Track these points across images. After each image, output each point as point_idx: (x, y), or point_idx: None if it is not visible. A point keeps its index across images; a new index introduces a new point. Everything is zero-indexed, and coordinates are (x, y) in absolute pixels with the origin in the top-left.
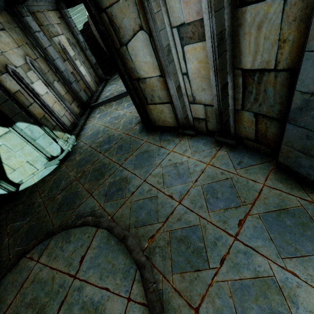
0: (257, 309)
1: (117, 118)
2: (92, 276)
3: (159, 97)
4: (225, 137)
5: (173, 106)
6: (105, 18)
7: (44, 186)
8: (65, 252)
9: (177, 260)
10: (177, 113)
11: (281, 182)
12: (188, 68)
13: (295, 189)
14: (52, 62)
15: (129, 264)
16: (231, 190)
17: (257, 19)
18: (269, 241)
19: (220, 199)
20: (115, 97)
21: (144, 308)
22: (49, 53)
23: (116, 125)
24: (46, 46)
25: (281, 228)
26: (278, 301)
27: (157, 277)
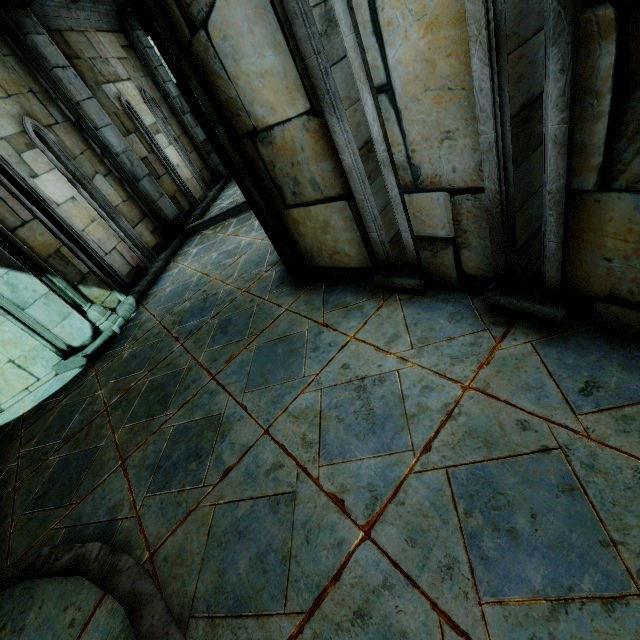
0: None
1: (233, 254)
2: None
3: (313, 184)
4: (524, 294)
5: (355, 207)
6: None
7: (37, 425)
8: None
9: None
10: (367, 227)
11: None
12: (392, 63)
13: None
14: (93, 133)
15: None
16: (570, 506)
17: None
18: None
19: (525, 542)
20: (236, 208)
21: None
22: (86, 113)
23: (227, 271)
24: (80, 98)
25: None
26: None
27: None
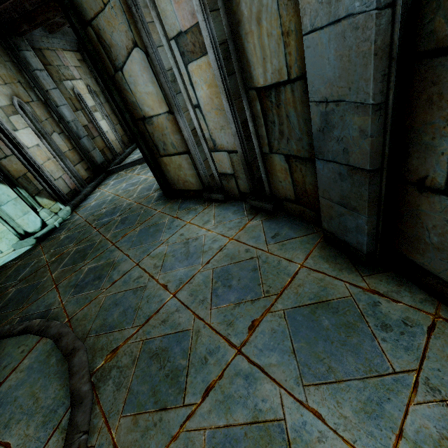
0: None
1: (135, 185)
2: None
3: (173, 145)
4: (260, 199)
5: (192, 158)
6: (92, 34)
7: (0, 276)
8: None
9: (138, 390)
10: (198, 168)
11: (328, 260)
12: (199, 97)
13: (345, 270)
14: (55, 108)
15: (61, 398)
16: (253, 275)
17: (254, 9)
18: (289, 355)
19: (233, 288)
20: (141, 159)
21: None
22: (52, 97)
23: (130, 193)
24: (49, 88)
25: (313, 332)
26: None
27: (94, 423)
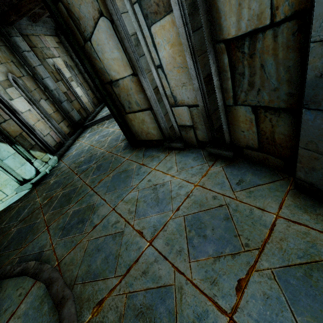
0: None
1: (105, 136)
2: None
3: (136, 103)
4: (219, 147)
5: (154, 113)
6: (63, 9)
7: (6, 216)
8: None
9: None
10: (159, 121)
11: (306, 211)
12: (161, 57)
13: None
14: (41, 80)
15: None
16: (226, 224)
17: None
18: None
19: (208, 239)
20: (108, 115)
21: None
22: (38, 71)
23: (102, 143)
24: (35, 65)
25: (317, 303)
26: None
27: None
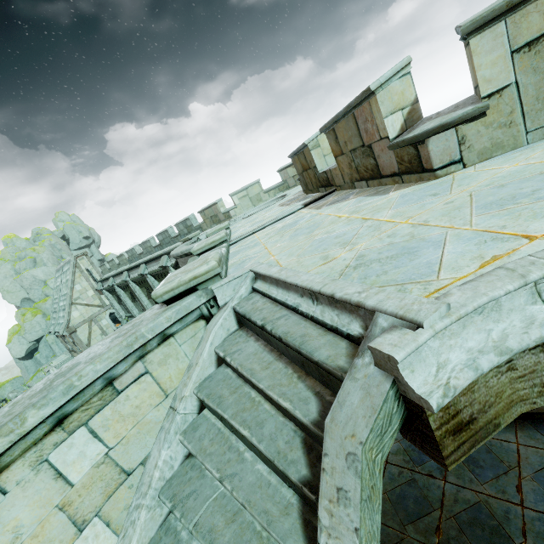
0: None
1: None
2: None
3: None
4: None
5: None
6: None
7: None
8: None
9: None
10: None
11: None
12: None
13: None
14: None
15: None
16: None
17: None
18: None
19: None
20: None
21: None
22: None
23: None
24: None
25: None
26: None
27: None
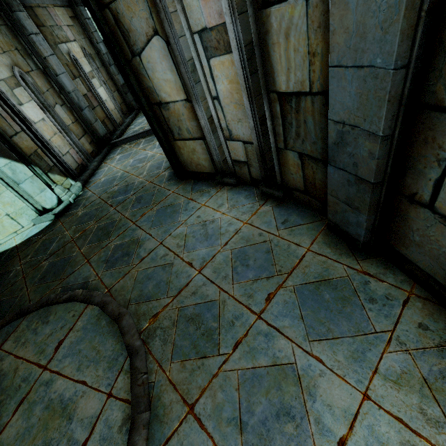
0: (266, 404)
1: (143, 161)
2: (68, 367)
3: (188, 131)
4: (271, 187)
5: (207, 144)
6: (110, 17)
7: (28, 249)
8: (38, 336)
9: (181, 344)
10: (212, 153)
11: (330, 246)
12: (218, 90)
13: (344, 255)
14: (54, 77)
15: (119, 350)
16: (266, 256)
17: (284, 25)
18: (298, 320)
19: (250, 267)
20: (144, 132)
21: (127, 405)
22: (50, 65)
23: (139, 170)
24: (46, 55)
25: (317, 303)
26: (293, 394)
27: (151, 367)
